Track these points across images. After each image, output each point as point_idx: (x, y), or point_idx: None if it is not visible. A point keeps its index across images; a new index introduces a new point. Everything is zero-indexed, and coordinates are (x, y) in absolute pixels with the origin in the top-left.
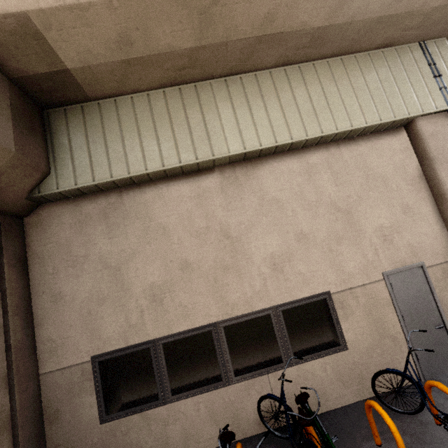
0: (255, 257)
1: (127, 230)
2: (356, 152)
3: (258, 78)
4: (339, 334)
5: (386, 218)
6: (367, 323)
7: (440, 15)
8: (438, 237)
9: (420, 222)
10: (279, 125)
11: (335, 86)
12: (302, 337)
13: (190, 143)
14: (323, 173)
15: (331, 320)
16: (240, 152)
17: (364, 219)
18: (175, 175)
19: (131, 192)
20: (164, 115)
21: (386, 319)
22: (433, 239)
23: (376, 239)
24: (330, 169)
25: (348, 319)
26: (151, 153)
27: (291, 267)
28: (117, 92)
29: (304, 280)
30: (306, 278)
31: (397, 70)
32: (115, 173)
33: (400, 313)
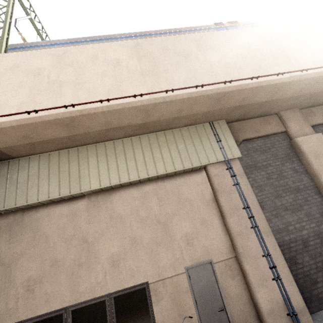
0: (102, 256)
1: (22, 238)
2: (174, 184)
3: (115, 144)
4: (151, 315)
5: (189, 228)
6: (171, 306)
7: (211, 113)
8: (223, 241)
9: (211, 230)
10: (123, 171)
11: (159, 147)
12: (125, 318)
13: (68, 183)
14: (152, 198)
15: (147, 304)
16: (97, 188)
17: (175, 228)
18: (60, 200)
19: (31, 211)
20: (56, 166)
21: (185, 303)
22: (219, 242)
23: (182, 243)
24: (157, 195)
25: (159, 303)
26: (43, 189)
27: (124, 263)
28: (30, 154)
29: (131, 273)
30: (133, 272)
31: (195, 138)
32: (18, 202)
33: (194, 298)
